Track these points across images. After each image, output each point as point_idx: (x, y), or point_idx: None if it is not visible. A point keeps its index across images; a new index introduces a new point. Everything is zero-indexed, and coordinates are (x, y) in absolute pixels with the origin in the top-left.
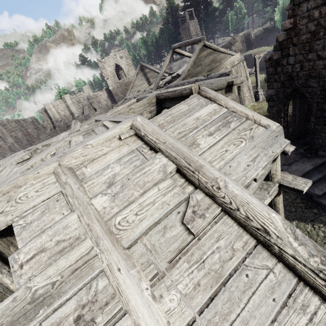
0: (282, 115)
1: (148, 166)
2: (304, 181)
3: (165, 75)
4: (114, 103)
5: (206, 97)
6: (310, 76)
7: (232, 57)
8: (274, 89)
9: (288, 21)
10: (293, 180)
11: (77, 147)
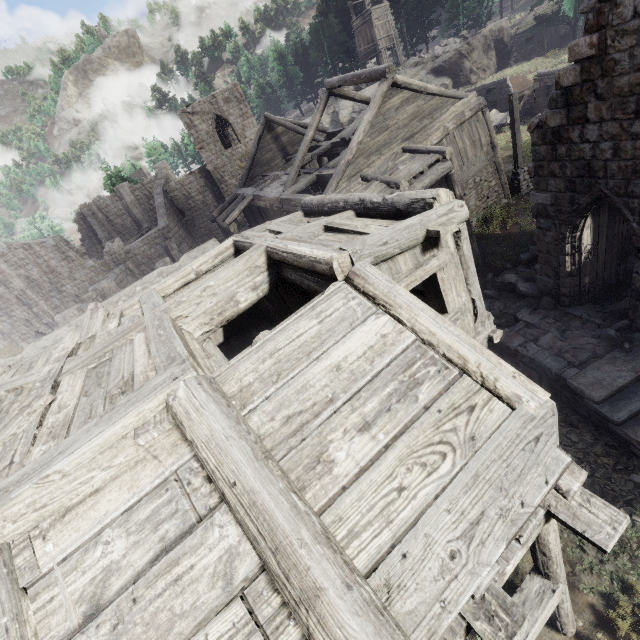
0: (569, 250)
1: (189, 556)
2: (611, 514)
3: (319, 139)
4: (220, 197)
5: (366, 293)
6: (637, 172)
7: (459, 104)
8: (551, 193)
9: (586, 39)
10: (581, 506)
11: (20, 489)
